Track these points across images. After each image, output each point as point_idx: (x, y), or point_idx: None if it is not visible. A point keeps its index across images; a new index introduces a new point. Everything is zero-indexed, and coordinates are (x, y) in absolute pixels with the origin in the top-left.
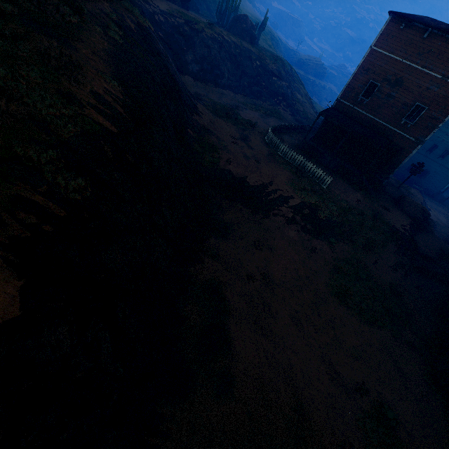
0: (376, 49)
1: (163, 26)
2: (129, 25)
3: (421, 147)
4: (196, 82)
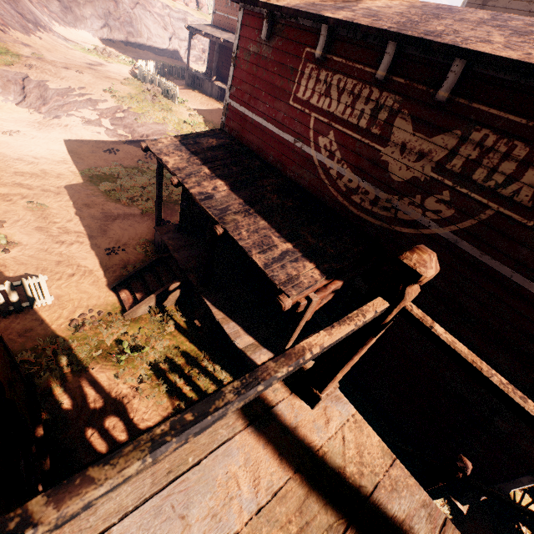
0: None
1: None
2: None
3: None
4: (95, 38)
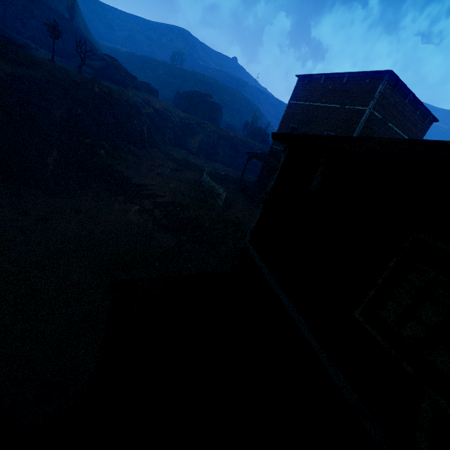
0: (292, 102)
1: (175, 122)
2: (93, 89)
3: None
4: (188, 154)
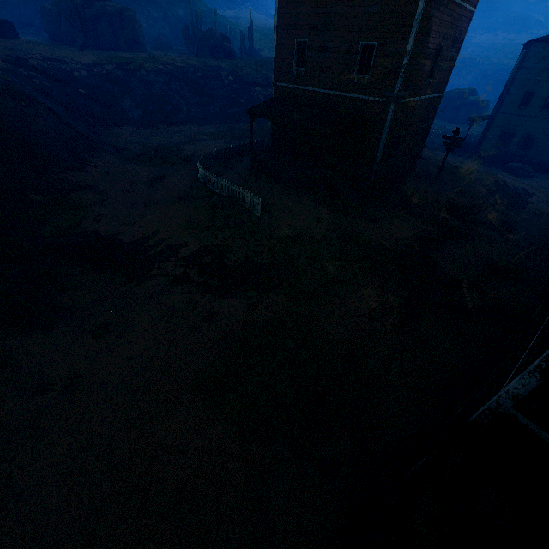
0: None
1: (86, 81)
2: None
3: (507, 104)
4: (139, 129)
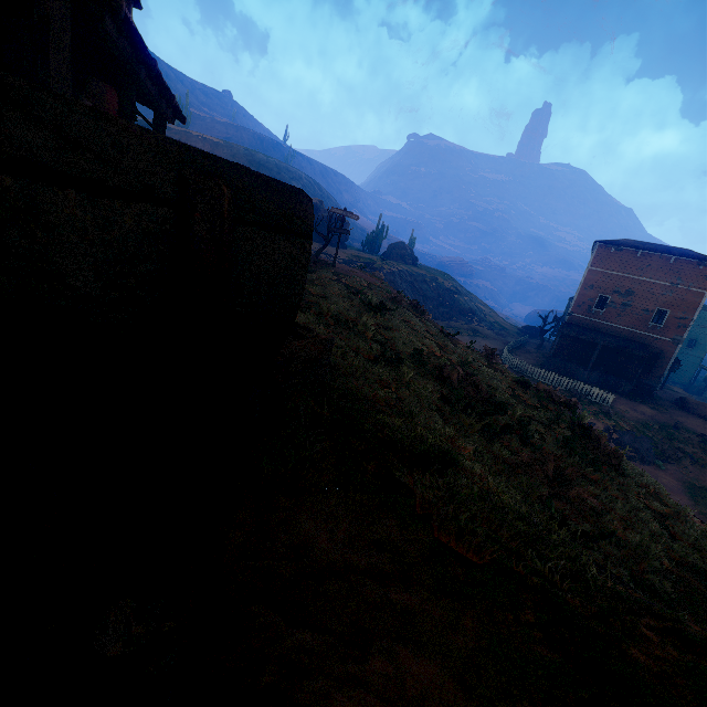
0: (594, 269)
1: None
2: None
3: None
4: None
